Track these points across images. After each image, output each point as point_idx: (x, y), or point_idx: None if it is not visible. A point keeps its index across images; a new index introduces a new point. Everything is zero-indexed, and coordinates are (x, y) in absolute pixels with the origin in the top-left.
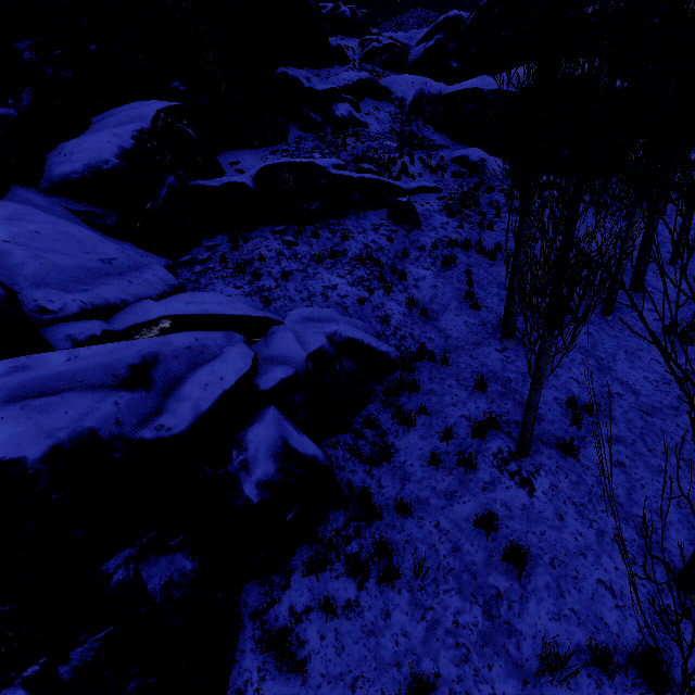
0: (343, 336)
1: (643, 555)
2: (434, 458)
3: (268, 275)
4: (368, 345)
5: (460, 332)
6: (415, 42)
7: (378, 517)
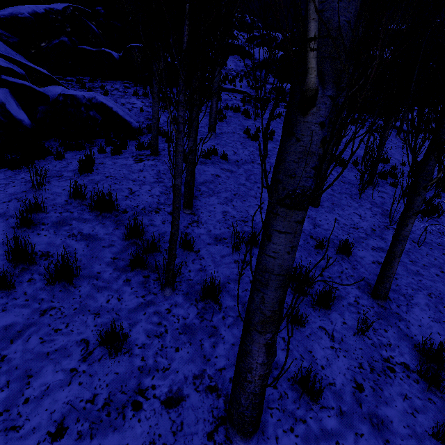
0: (99, 100)
1: None
2: (101, 147)
3: (100, 93)
4: (116, 112)
5: None
6: None
7: (43, 157)
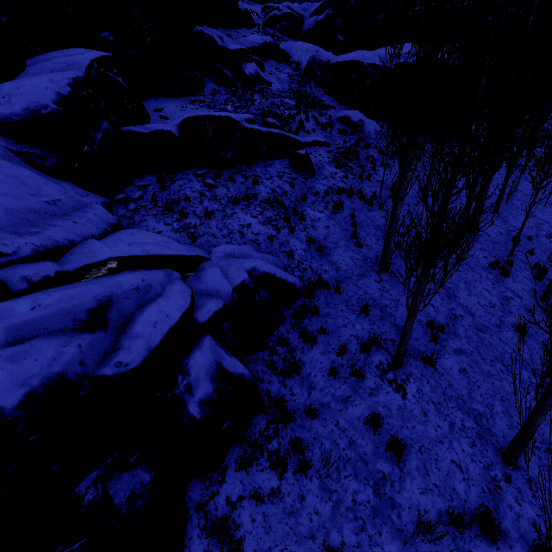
0: (260, 271)
1: (479, 439)
2: (333, 371)
3: (193, 213)
4: (279, 278)
5: (348, 266)
6: (308, 14)
7: (292, 420)
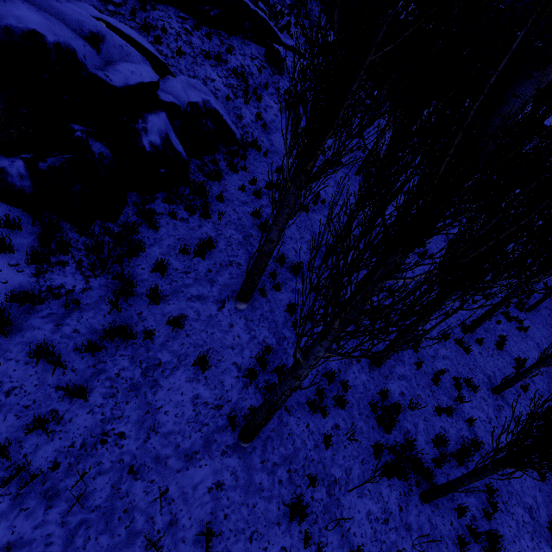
0: (212, 106)
1: (314, 250)
2: (243, 187)
3: (167, 45)
4: (225, 121)
5: (280, 146)
6: None
7: (206, 197)
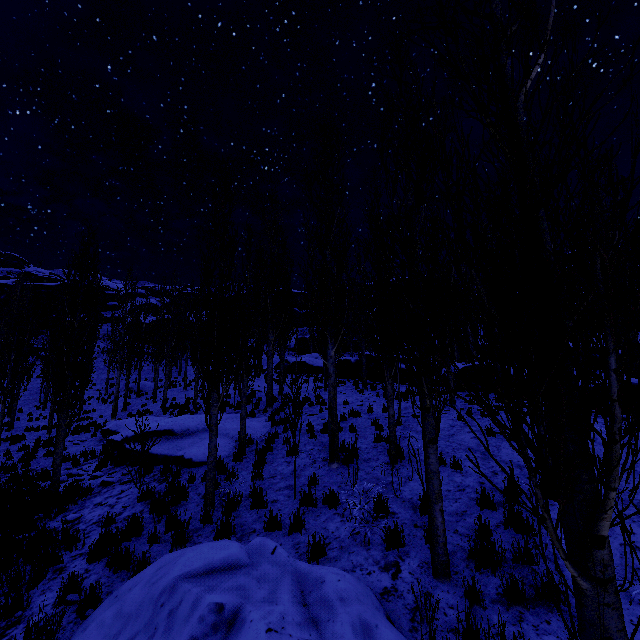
0: None
1: None
2: None
3: None
4: None
5: None
6: None
7: None
